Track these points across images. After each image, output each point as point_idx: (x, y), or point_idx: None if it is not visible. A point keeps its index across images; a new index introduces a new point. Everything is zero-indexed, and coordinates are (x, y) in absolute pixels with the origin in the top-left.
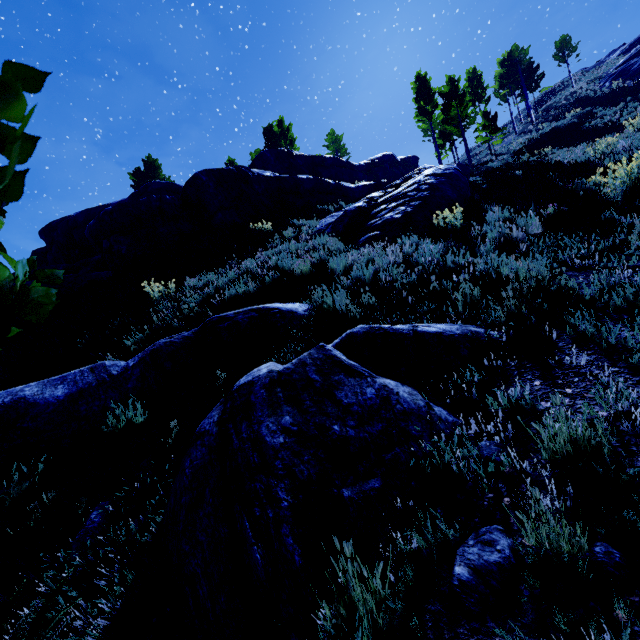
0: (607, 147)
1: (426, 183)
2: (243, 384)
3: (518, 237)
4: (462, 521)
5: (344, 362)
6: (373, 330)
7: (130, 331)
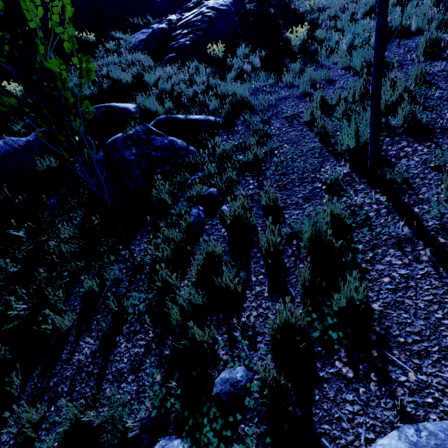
0: (315, 4)
1: (207, 16)
2: (111, 141)
3: (247, 69)
4: (192, 174)
5: (155, 131)
6: (168, 118)
7: (10, 120)
